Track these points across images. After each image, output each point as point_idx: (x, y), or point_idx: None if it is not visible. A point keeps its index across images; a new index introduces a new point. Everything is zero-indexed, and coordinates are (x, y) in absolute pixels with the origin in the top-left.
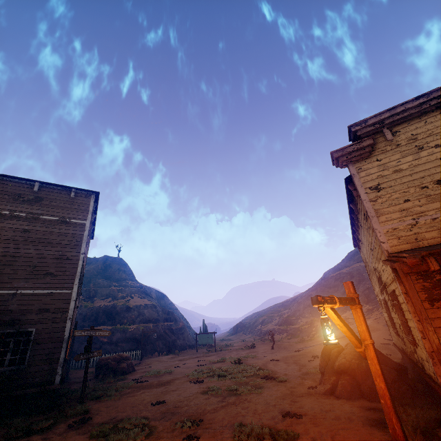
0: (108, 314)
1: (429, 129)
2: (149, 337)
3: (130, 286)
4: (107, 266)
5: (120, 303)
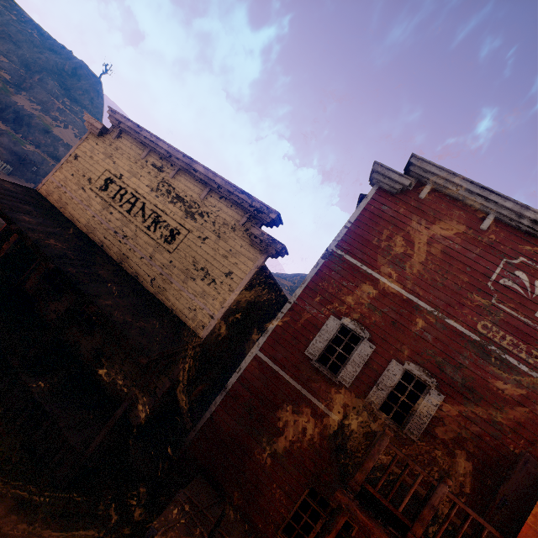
0: (19, 117)
1: (126, 151)
2: (39, 169)
3: (81, 118)
4: (76, 75)
5: (42, 120)
